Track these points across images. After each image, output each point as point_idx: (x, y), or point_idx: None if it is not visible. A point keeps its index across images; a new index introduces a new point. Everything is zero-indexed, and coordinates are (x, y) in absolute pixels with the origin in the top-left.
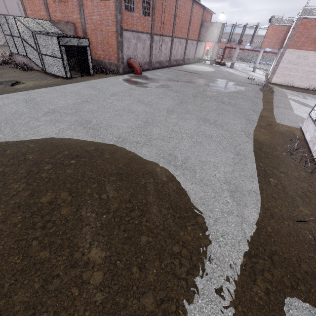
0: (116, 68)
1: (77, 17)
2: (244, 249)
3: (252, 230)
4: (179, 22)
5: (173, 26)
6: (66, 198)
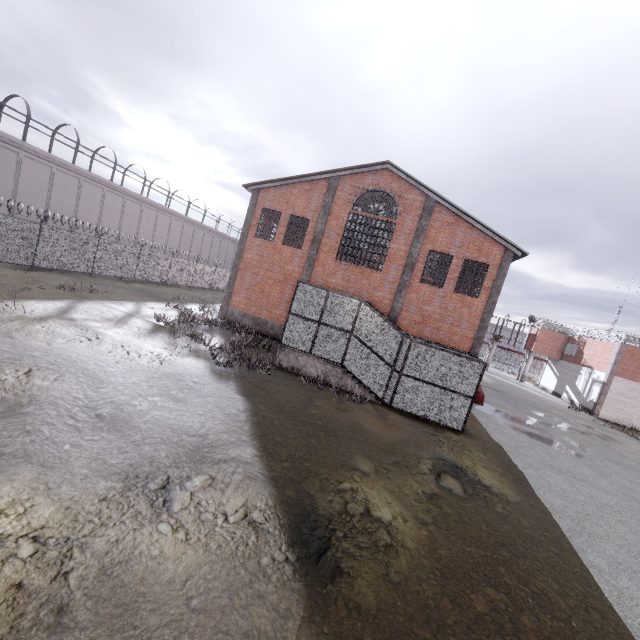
0: None
1: (386, 296)
2: None
3: None
4: None
5: None
6: None
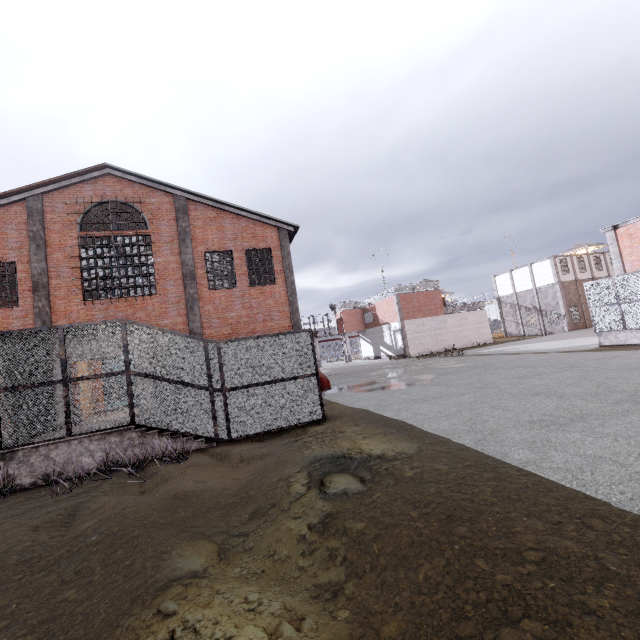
0: None
1: (176, 321)
2: None
3: None
4: None
5: None
6: None
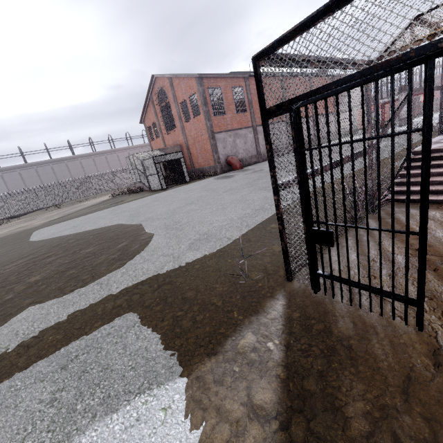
0: (214, 170)
1: (182, 138)
2: (142, 279)
3: (174, 267)
4: None
5: None
6: (59, 253)
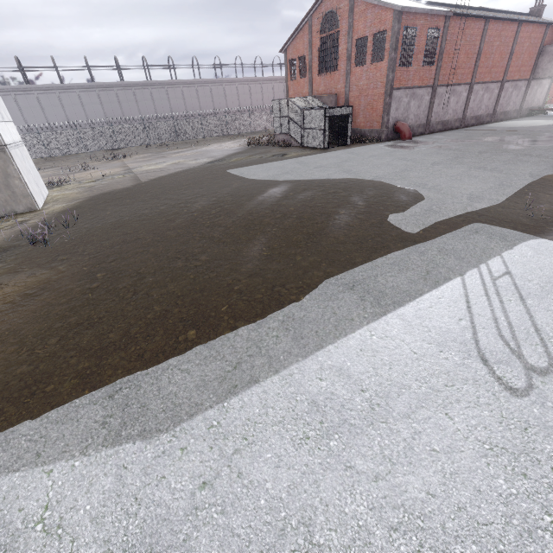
0: (377, 136)
1: (342, 86)
2: (459, 212)
3: (474, 209)
4: (487, 60)
5: (473, 68)
6: (342, 192)
